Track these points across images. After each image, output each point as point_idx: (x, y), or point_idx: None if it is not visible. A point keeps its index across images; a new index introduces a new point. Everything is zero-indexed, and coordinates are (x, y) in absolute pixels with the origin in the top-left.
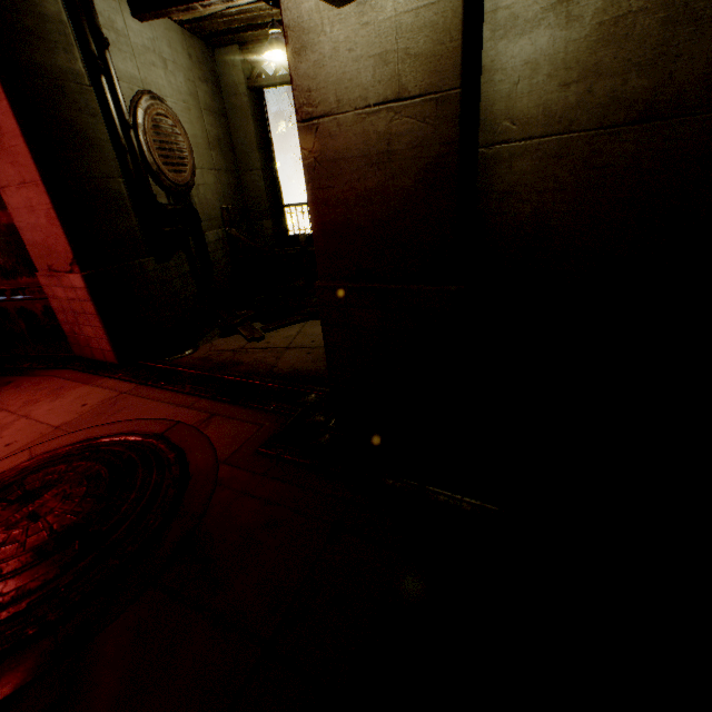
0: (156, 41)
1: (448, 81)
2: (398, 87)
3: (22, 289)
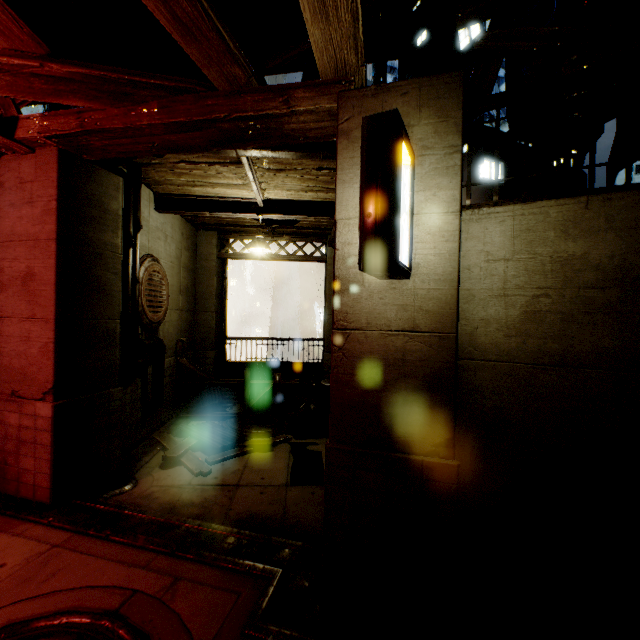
0: (165, 224)
1: (448, 328)
2: (413, 324)
3: None
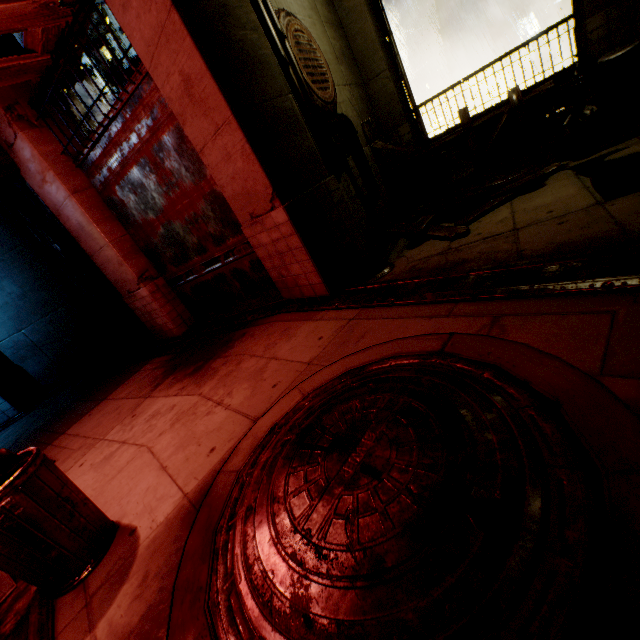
0: None
1: None
2: None
3: (231, 251)
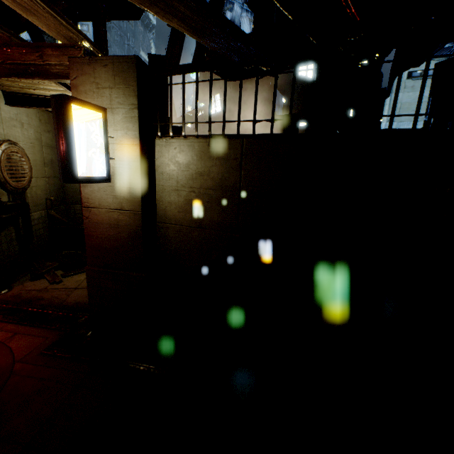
0: (19, 114)
1: (138, 209)
2: (122, 206)
3: None
